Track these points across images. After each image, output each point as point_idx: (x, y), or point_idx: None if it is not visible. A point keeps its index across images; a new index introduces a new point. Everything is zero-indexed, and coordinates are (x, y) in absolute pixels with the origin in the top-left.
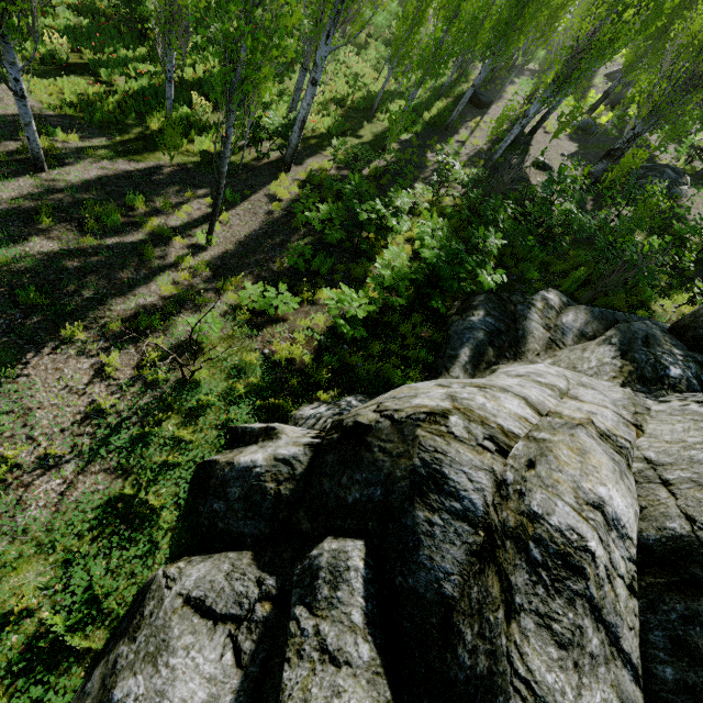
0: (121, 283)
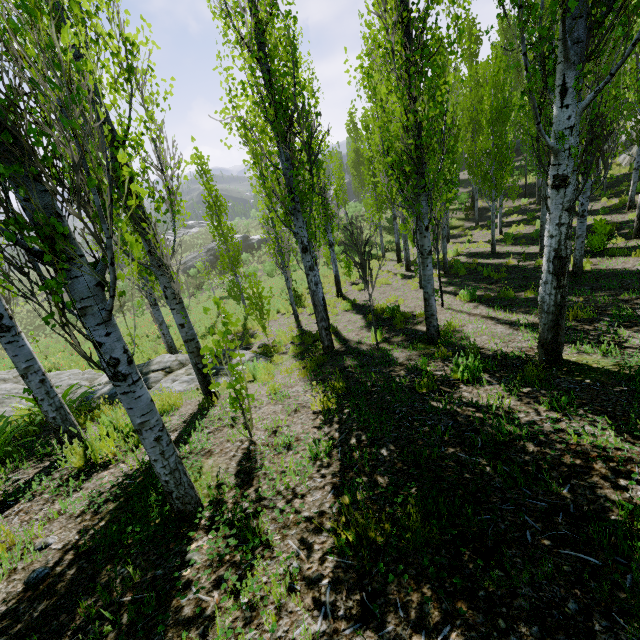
0: None
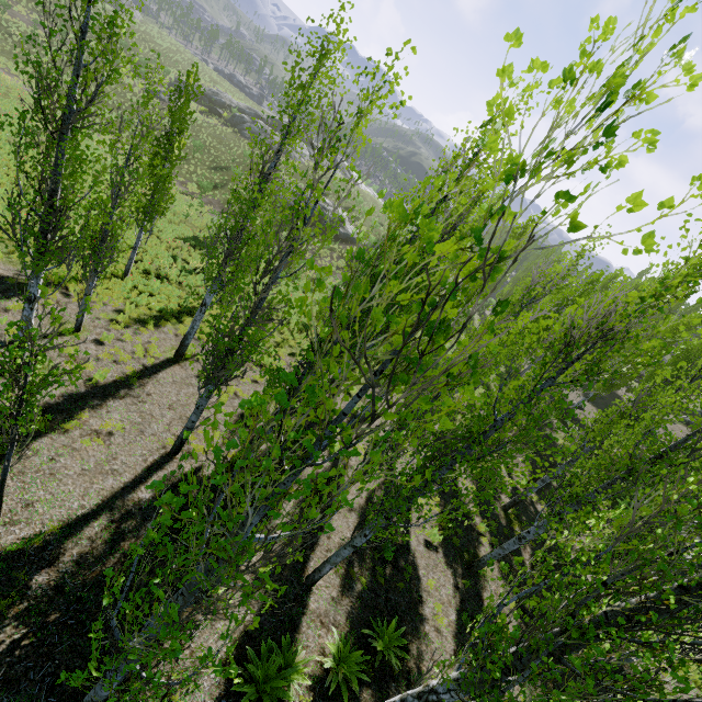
0: (536, 515)
